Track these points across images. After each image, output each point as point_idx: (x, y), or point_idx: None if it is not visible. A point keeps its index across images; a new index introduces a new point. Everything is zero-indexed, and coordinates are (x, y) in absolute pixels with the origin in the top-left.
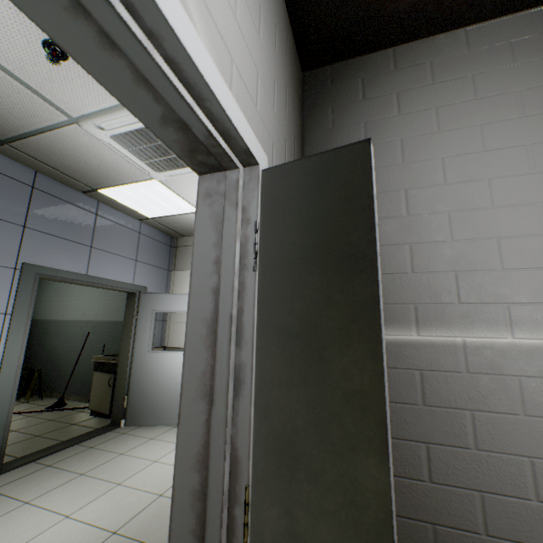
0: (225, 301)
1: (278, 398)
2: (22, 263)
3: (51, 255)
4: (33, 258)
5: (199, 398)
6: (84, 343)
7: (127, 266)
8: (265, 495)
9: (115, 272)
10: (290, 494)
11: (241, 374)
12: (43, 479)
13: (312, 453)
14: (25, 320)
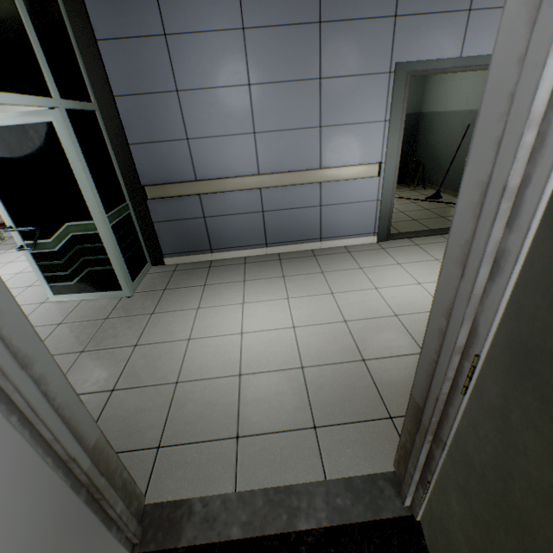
0: (501, 166)
1: (535, 307)
2: (394, 65)
3: (420, 45)
4: (403, 55)
5: (457, 264)
6: (461, 138)
7: None
8: (492, 373)
9: None
10: (512, 390)
11: (501, 261)
12: (410, 253)
13: (548, 381)
14: (398, 125)
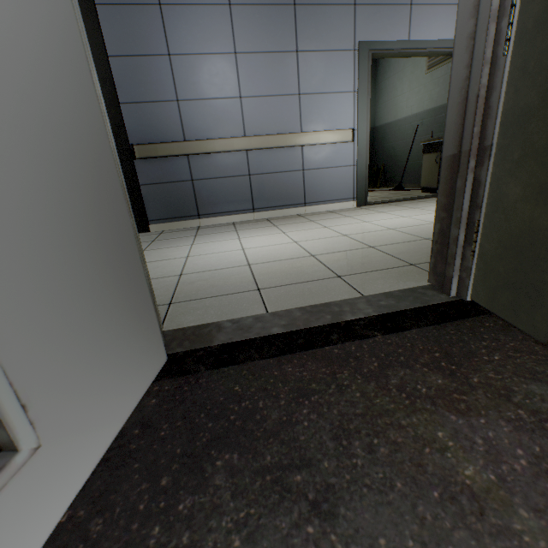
0: None
1: None
2: (357, 44)
3: (376, 29)
4: (364, 36)
5: None
6: (413, 136)
7: (451, 18)
8: None
9: (437, 30)
10: None
11: None
12: (389, 208)
13: None
14: (365, 96)
